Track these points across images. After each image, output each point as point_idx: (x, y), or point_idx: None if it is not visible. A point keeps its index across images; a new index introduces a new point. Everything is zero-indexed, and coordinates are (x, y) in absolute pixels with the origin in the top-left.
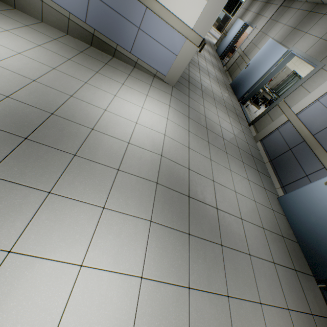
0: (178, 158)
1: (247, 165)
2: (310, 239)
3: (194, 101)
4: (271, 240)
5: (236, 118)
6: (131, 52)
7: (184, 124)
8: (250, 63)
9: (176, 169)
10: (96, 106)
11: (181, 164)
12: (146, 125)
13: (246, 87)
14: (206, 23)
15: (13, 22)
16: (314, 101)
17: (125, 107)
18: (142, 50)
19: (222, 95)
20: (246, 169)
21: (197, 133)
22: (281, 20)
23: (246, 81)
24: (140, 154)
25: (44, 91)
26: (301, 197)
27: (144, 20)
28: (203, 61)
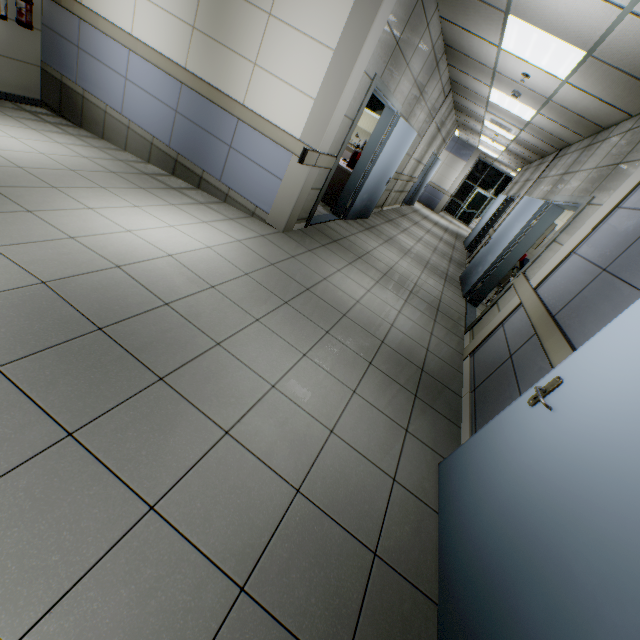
0: (160, 284)
1: (382, 373)
2: (467, 588)
3: (319, 258)
4: (299, 532)
5: (428, 312)
6: (221, 180)
7: (245, 264)
8: (492, 237)
9: (128, 290)
10: (81, 202)
11: (154, 291)
12: (148, 238)
13: (479, 273)
14: (317, 129)
15: (81, 143)
16: (569, 256)
17: (136, 217)
18: (236, 177)
19: (416, 279)
20: (369, 376)
21: (268, 284)
22: (550, 173)
23: (481, 264)
24: (73, 252)
25: (18, 175)
26: (479, 452)
27: (237, 136)
28: (409, 239)
